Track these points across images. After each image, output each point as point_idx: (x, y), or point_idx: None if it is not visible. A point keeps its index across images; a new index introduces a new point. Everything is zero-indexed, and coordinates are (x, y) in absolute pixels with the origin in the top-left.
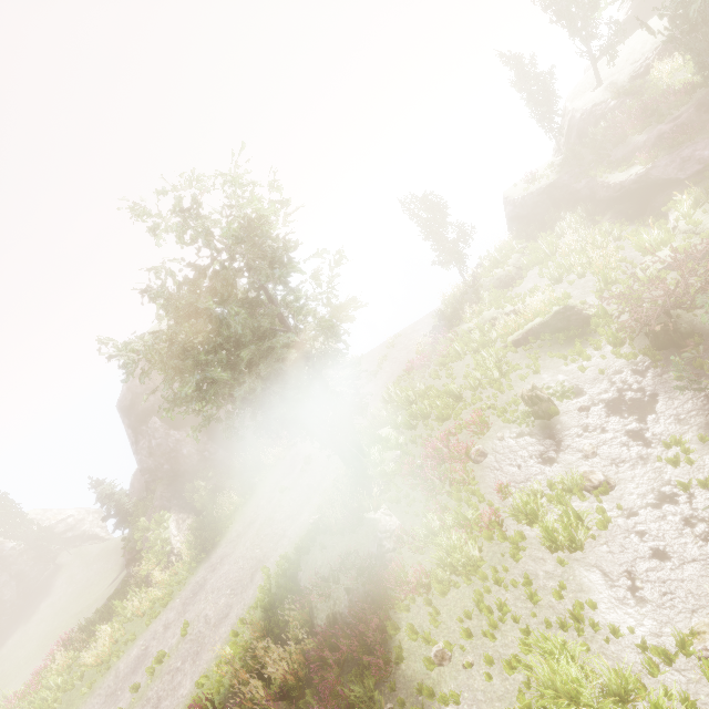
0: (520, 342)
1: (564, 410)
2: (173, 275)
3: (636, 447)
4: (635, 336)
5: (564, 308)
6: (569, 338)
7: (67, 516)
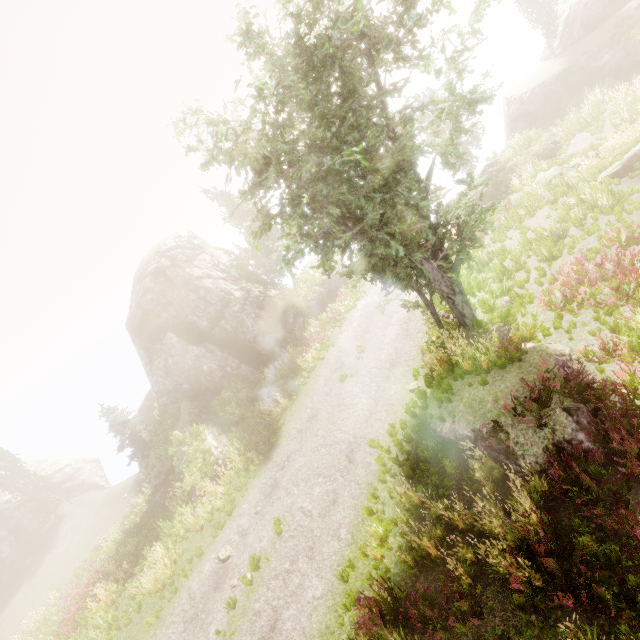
0: (619, 174)
1: None
2: (264, 41)
3: None
4: None
5: None
6: None
7: (64, 466)
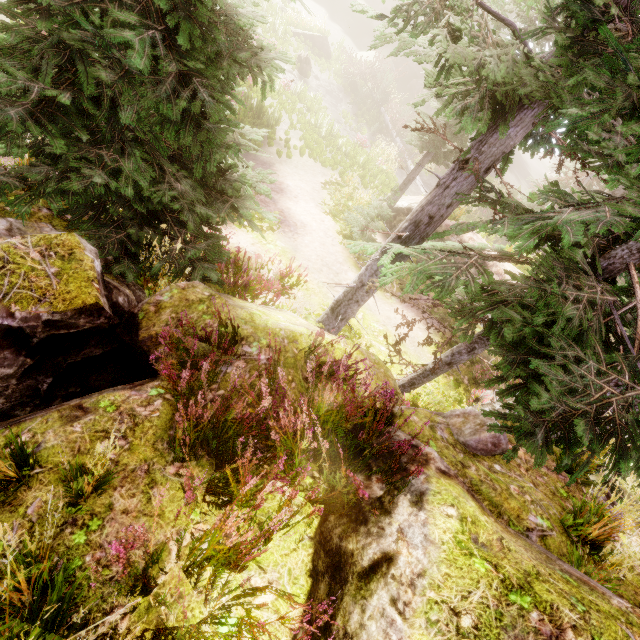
0: (295, 34)
1: (311, 79)
2: None
3: (333, 108)
4: (342, 78)
5: (326, 38)
6: (318, 56)
7: None
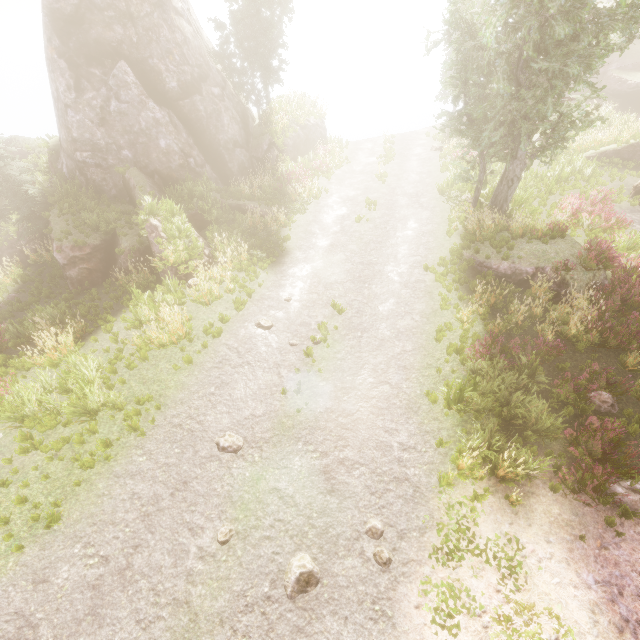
0: (591, 160)
1: None
2: None
3: None
4: None
5: (637, 144)
6: (632, 167)
7: None
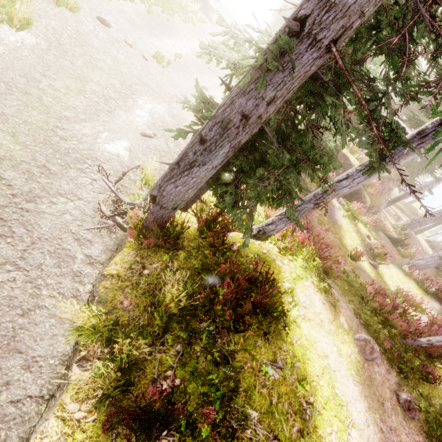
0: None
1: None
2: None
3: None
4: None
5: None
6: None
7: None
